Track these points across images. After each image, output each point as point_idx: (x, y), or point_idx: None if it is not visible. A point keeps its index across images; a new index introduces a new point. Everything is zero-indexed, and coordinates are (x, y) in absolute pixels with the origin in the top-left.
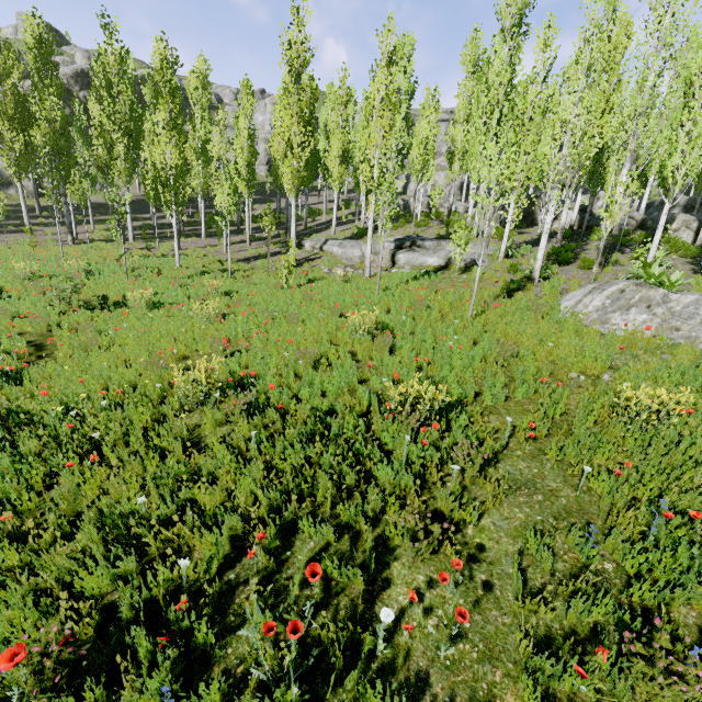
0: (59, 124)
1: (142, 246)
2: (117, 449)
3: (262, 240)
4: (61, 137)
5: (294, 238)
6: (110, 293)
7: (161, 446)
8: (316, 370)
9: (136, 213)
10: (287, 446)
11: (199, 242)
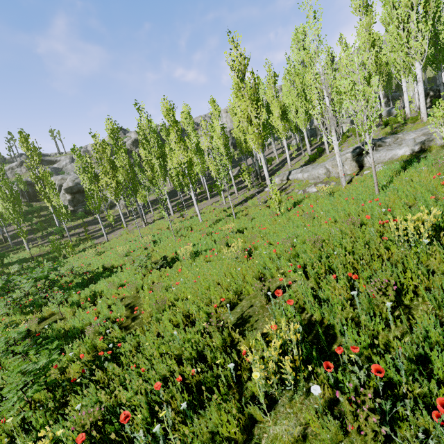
0: (128, 166)
1: (178, 215)
2: None
3: (244, 188)
4: (130, 172)
5: (268, 178)
6: (167, 252)
7: None
8: (397, 304)
9: (171, 198)
10: None
11: (207, 203)
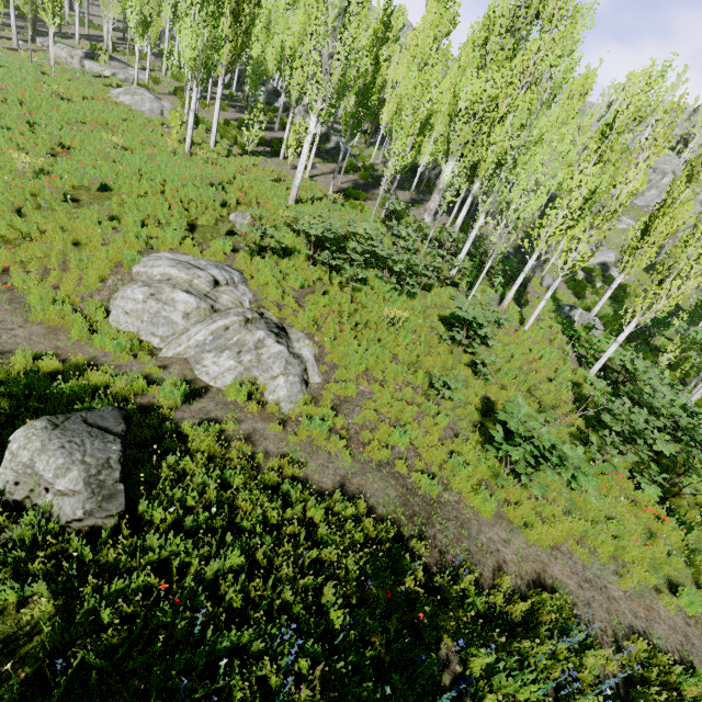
0: None
1: None
2: None
3: (2, 25)
4: None
5: (15, 27)
6: None
7: None
8: None
9: None
10: None
11: None
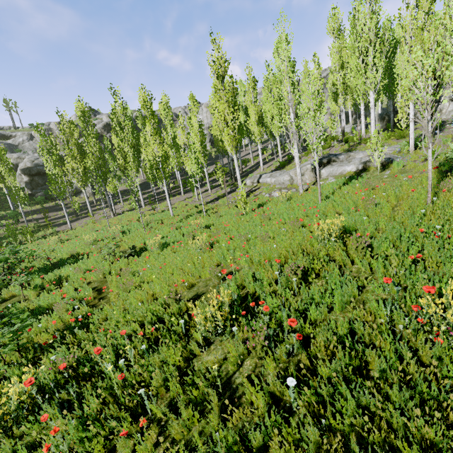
0: (98, 152)
1: (149, 208)
2: (161, 407)
3: (218, 187)
4: (100, 159)
5: (239, 180)
6: (136, 243)
7: (199, 398)
8: (305, 282)
9: (143, 190)
10: (331, 393)
11: (180, 198)
